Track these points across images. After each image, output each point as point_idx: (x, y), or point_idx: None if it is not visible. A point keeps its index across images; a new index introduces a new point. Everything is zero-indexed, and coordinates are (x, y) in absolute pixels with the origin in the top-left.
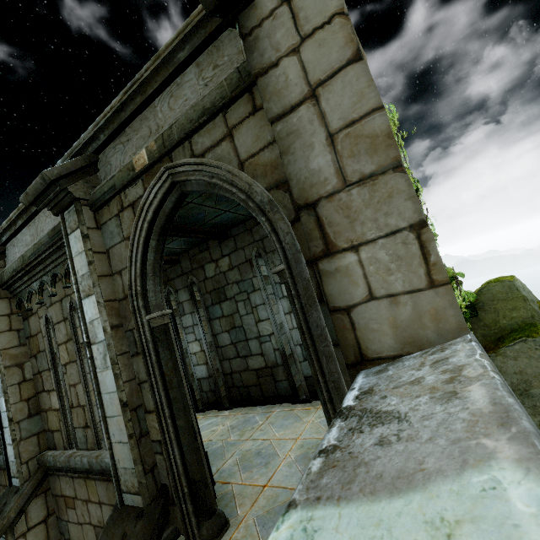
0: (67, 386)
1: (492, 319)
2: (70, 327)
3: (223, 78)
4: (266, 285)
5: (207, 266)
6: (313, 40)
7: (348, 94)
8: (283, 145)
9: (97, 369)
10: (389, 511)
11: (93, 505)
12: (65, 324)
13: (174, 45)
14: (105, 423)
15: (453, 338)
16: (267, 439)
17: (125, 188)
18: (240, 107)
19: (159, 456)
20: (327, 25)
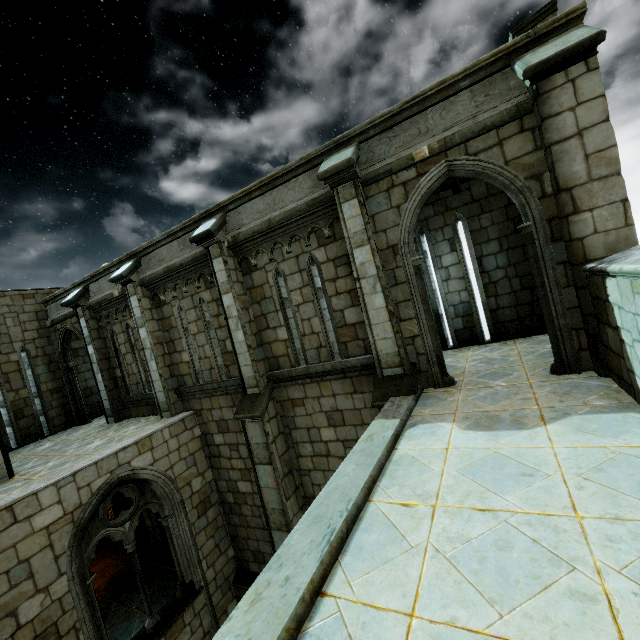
0: (300, 320)
1: None
2: (308, 276)
3: (502, 108)
4: (425, 258)
5: None
6: (584, 106)
7: (599, 137)
8: (557, 158)
9: (365, 295)
10: None
11: (325, 398)
12: (300, 274)
13: (460, 77)
14: (371, 328)
15: (632, 247)
16: None
17: (398, 172)
18: (510, 127)
19: (410, 346)
20: (594, 100)
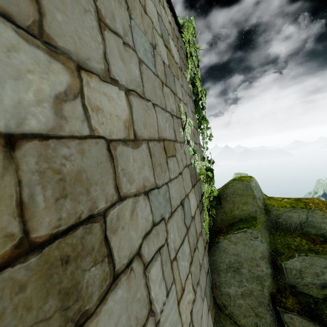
0: None
1: (230, 208)
2: None
3: None
4: None
5: None
6: None
7: None
8: None
9: None
10: None
11: None
12: None
13: None
14: None
15: None
16: None
17: None
18: None
19: None
20: None
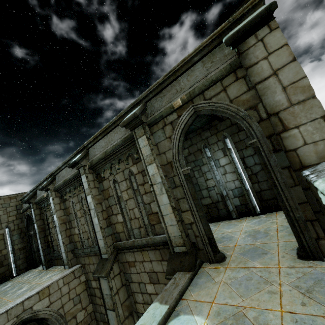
0: (128, 210)
1: None
2: (129, 182)
3: (221, 67)
4: (210, 161)
5: None
6: (274, 54)
7: (291, 73)
8: (262, 92)
9: (156, 195)
10: None
11: (146, 263)
12: (125, 181)
13: (193, 55)
14: (163, 218)
15: None
16: (224, 232)
17: (167, 116)
18: (229, 78)
19: (189, 230)
20: (280, 49)
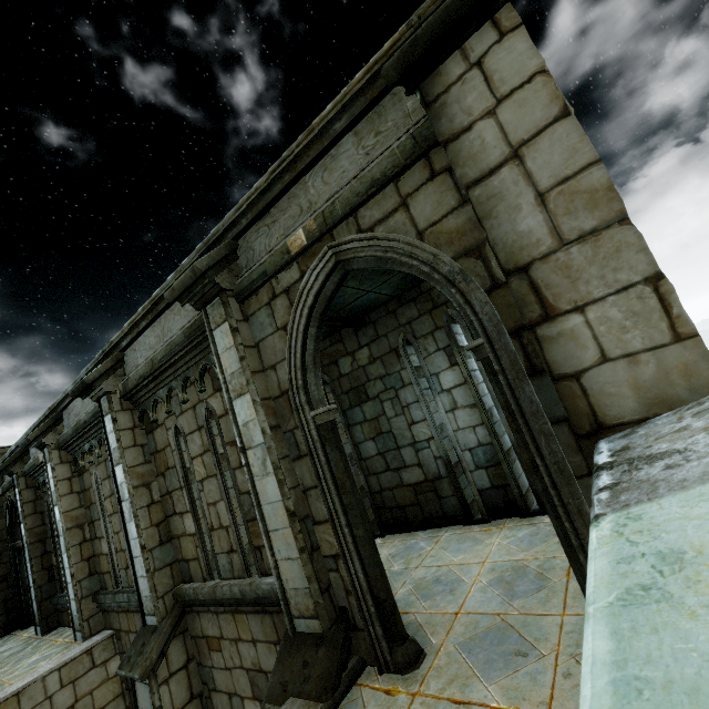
0: (205, 505)
1: None
2: (207, 437)
3: (393, 146)
4: (418, 378)
5: (342, 360)
6: (511, 100)
7: (557, 152)
8: (484, 210)
9: (254, 477)
10: (707, 489)
11: (244, 645)
12: (200, 434)
13: (330, 116)
14: (268, 538)
15: None
16: (444, 565)
17: (277, 274)
18: (414, 174)
19: (333, 573)
20: (527, 85)
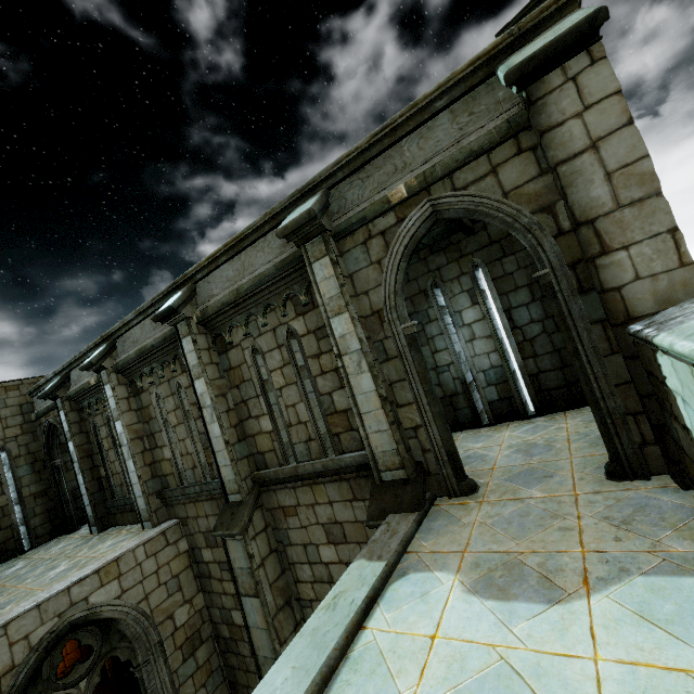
0: (284, 407)
1: None
2: (288, 353)
3: (489, 127)
4: (443, 315)
5: None
6: (595, 109)
7: (622, 147)
8: (567, 181)
9: (349, 375)
10: None
11: (321, 507)
12: (280, 351)
13: (434, 96)
14: (361, 418)
15: None
16: (469, 449)
17: (374, 219)
18: (504, 149)
19: (412, 440)
20: (607, 100)
